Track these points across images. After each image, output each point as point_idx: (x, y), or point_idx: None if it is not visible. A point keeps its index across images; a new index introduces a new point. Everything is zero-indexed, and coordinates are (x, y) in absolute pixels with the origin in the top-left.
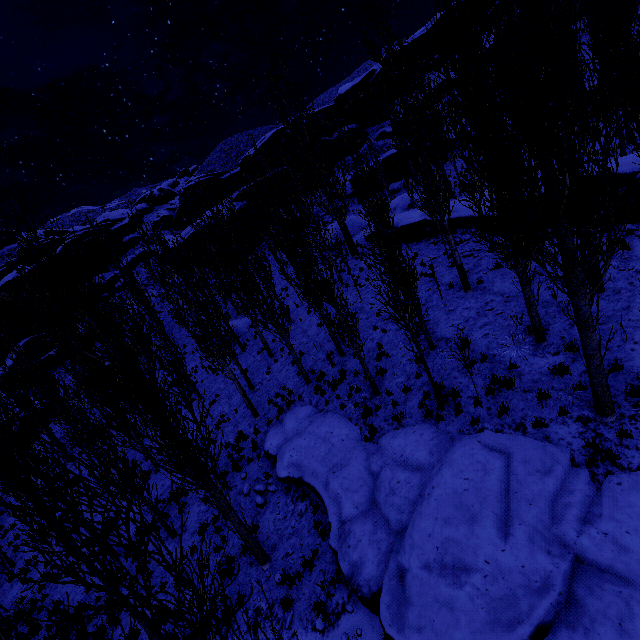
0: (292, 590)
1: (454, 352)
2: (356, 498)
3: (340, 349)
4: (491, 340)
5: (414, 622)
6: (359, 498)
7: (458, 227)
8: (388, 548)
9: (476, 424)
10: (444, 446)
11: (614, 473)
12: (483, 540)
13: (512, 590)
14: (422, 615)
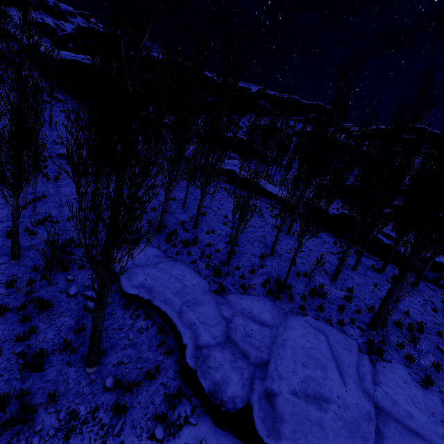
0: (124, 397)
1: (285, 263)
2: (214, 331)
3: (197, 223)
4: (307, 267)
5: (290, 435)
6: (216, 332)
7: (273, 199)
8: (250, 375)
9: (303, 310)
10: (282, 316)
11: (380, 361)
12: (335, 382)
13: (355, 418)
14: (296, 430)
